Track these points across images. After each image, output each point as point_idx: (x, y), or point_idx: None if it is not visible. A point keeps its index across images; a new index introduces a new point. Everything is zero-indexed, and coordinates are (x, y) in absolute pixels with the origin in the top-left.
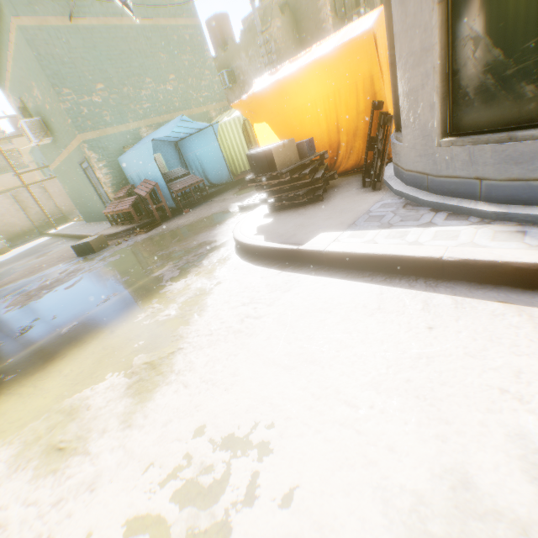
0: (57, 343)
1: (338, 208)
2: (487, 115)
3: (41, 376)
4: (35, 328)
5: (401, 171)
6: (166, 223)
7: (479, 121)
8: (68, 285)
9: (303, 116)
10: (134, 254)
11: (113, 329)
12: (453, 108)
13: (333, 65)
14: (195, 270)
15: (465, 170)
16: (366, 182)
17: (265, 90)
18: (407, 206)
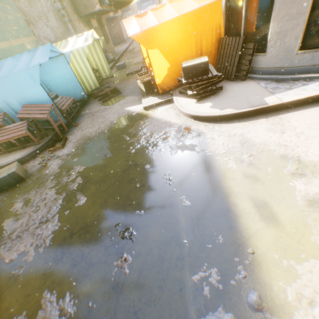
0: (201, 209)
1: (242, 89)
2: (318, 42)
3: (246, 218)
4: (139, 226)
5: (257, 70)
6: (70, 136)
7: (314, 44)
8: (73, 202)
9: (182, 45)
10: (101, 158)
11: (230, 179)
12: (302, 39)
13: (202, 16)
14: (205, 138)
15: (307, 63)
16: (234, 78)
17: (158, 27)
18: (278, 82)
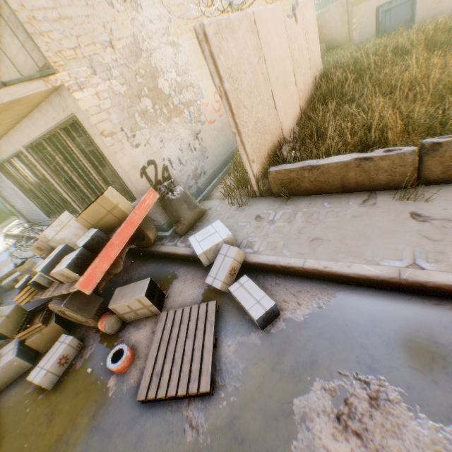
0: None
1: None
2: None
3: None
4: None
5: None
6: (7, 220)
7: None
8: None
9: None
10: None
11: None
12: None
13: None
14: None
15: None
16: None
17: None
18: None
